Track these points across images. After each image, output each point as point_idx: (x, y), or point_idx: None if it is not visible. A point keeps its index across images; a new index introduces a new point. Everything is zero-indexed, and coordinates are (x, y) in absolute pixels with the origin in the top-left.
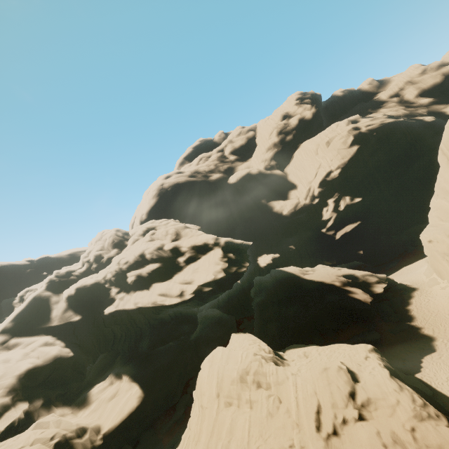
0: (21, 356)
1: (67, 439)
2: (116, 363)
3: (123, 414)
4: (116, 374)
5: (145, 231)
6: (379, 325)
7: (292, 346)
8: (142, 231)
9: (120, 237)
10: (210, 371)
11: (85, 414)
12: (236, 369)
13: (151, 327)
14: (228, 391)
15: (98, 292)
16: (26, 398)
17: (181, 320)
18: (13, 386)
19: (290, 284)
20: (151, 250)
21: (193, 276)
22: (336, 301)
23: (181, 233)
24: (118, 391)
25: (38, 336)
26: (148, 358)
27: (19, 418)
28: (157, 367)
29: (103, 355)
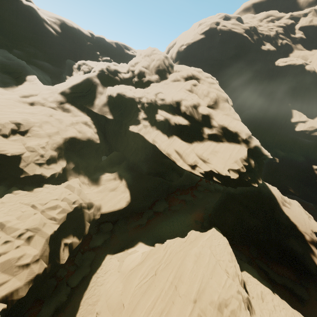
0: (69, 123)
1: (82, 207)
2: (121, 165)
3: (115, 208)
4: (119, 175)
5: (189, 77)
6: (312, 288)
7: (249, 270)
8: (187, 74)
9: (165, 66)
10: (195, 269)
11: (94, 190)
12: (218, 293)
13: (154, 160)
14: (204, 306)
15: (130, 106)
16: (66, 157)
17: (174, 168)
18: (60, 145)
19: (266, 203)
20: (188, 104)
21: (211, 158)
22: (297, 252)
23: (220, 103)
24: (117, 188)
25: (83, 113)
26: (141, 175)
27: (59, 172)
28: (144, 186)
29: (116, 152)
